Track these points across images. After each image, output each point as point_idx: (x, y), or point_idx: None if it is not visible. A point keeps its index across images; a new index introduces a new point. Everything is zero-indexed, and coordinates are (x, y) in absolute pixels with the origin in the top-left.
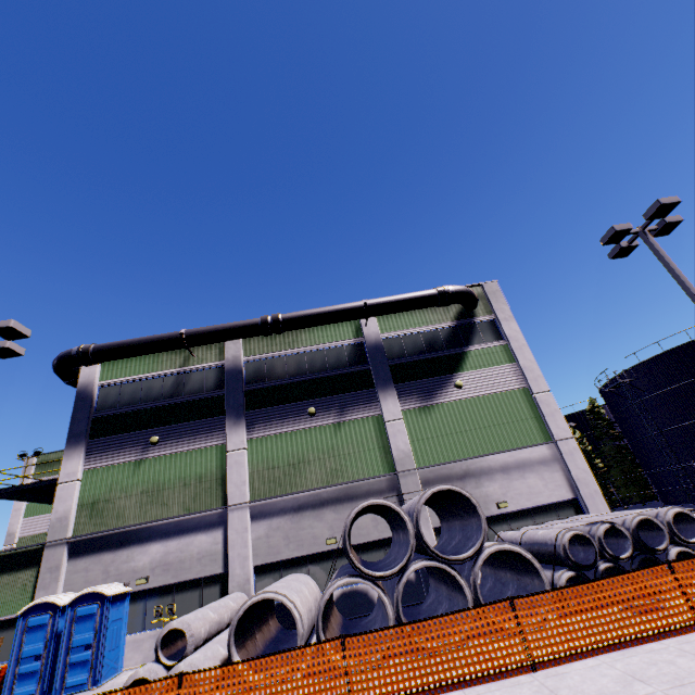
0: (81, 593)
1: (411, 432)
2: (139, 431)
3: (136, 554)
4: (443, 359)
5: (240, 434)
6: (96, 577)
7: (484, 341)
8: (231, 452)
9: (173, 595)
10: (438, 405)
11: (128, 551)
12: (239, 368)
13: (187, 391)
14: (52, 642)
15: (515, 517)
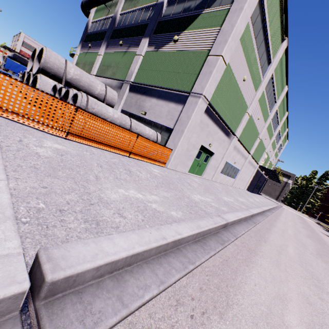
0: None
1: (141, 64)
2: (90, 42)
3: None
4: (183, 20)
5: (103, 49)
6: None
7: (220, 5)
8: (98, 55)
9: None
10: (160, 52)
11: None
12: (115, 17)
13: (104, 28)
14: None
15: (146, 122)
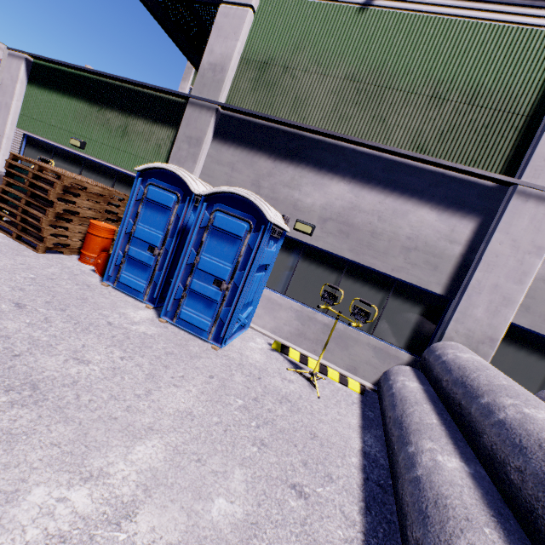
0: (227, 189)
1: None
2: None
3: (304, 182)
4: None
5: None
6: (241, 184)
7: None
8: None
9: (338, 275)
10: None
11: (295, 170)
12: None
13: None
14: (173, 240)
15: None
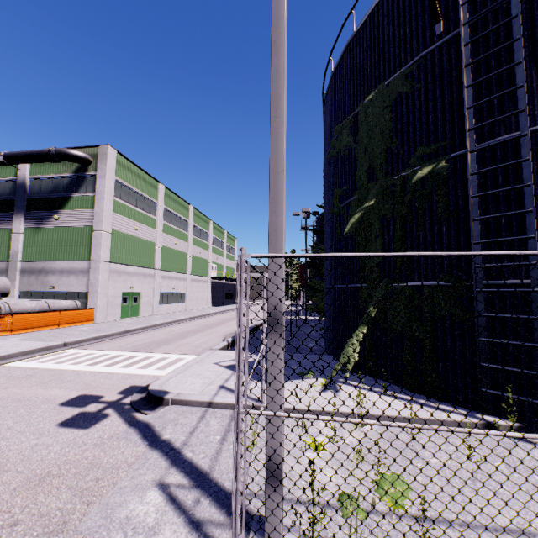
0: None
1: (25, 241)
2: None
3: None
4: (57, 200)
5: None
6: None
7: (87, 191)
8: None
9: None
10: (44, 228)
11: None
12: None
13: None
14: None
15: (58, 294)
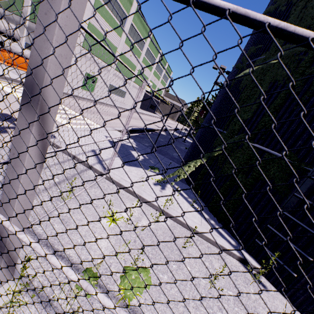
0: None
1: (33, 6)
2: None
3: None
4: None
5: None
6: None
7: None
8: None
9: None
10: None
11: None
12: None
13: None
14: None
15: None
